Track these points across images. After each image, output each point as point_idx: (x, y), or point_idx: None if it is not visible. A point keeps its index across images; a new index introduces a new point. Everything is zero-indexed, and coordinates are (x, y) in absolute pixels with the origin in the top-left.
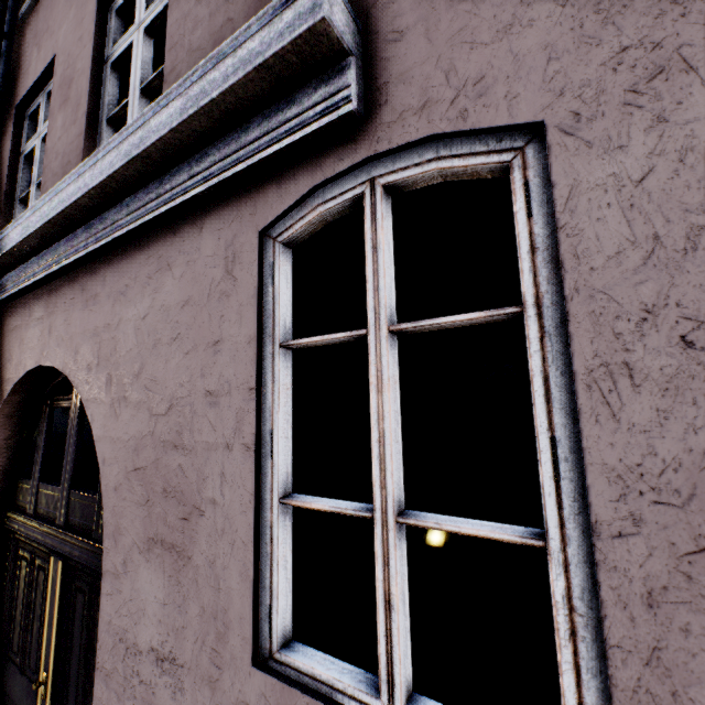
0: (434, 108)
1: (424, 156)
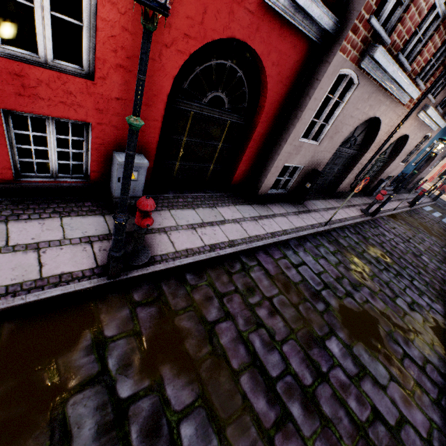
0: None
1: None
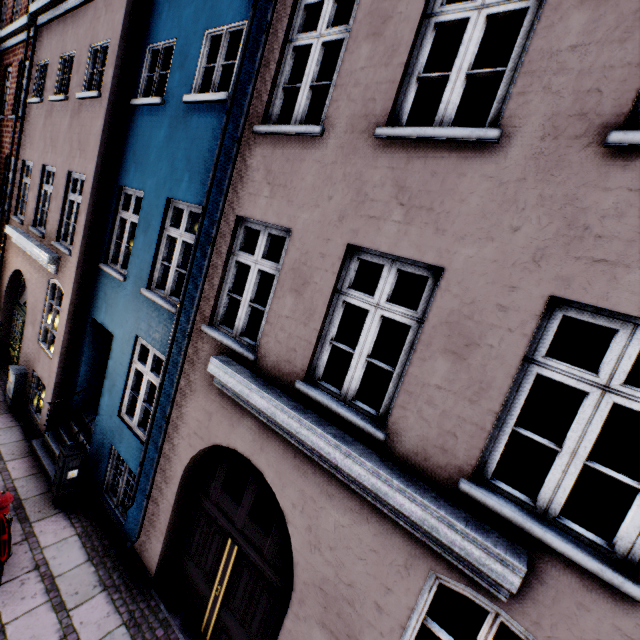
0: (540, 629)
1: (525, 633)
